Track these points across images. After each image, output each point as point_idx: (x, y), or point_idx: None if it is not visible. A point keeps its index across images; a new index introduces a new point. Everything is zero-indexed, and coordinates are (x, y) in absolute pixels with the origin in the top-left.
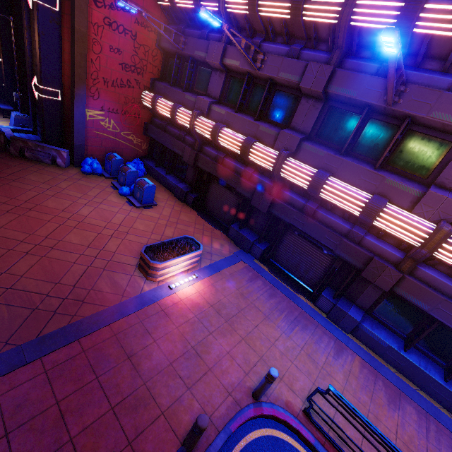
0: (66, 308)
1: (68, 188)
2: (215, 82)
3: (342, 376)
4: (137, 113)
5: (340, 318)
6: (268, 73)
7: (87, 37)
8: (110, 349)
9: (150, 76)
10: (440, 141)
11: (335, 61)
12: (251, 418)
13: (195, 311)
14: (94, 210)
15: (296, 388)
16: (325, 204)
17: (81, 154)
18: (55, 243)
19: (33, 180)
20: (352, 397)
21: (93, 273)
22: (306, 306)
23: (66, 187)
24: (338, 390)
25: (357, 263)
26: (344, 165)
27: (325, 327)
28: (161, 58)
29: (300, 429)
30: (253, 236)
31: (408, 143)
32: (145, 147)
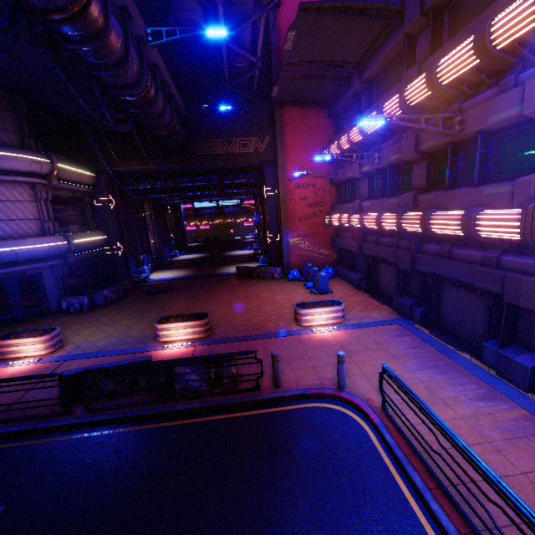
0: (248, 330)
1: (275, 288)
2: (364, 186)
3: (470, 411)
4: (324, 232)
5: (509, 370)
6: (384, 163)
7: (287, 198)
8: (260, 346)
9: (329, 204)
10: (530, 131)
11: (416, 130)
12: (329, 395)
13: (323, 343)
14: (285, 296)
15: (387, 397)
16: (458, 241)
17: (288, 269)
18: (256, 309)
19: (259, 286)
20: (467, 426)
21: (268, 320)
22: (464, 360)
23: (274, 287)
24: (448, 416)
25: (497, 288)
26: (449, 197)
27: (483, 379)
28: (335, 190)
29: (369, 413)
30: (411, 300)
31: (505, 149)
32: (335, 256)
